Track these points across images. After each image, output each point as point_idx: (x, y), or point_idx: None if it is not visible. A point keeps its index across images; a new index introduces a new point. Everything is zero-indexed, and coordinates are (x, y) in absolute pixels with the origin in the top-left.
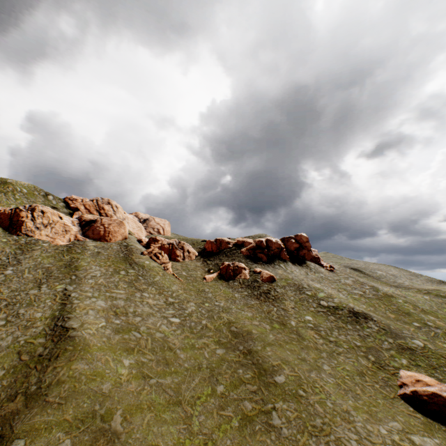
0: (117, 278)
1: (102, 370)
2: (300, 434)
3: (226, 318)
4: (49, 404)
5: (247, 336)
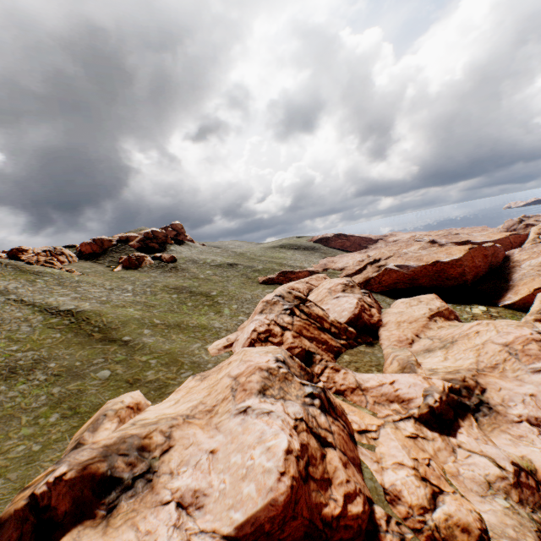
0: (42, 284)
1: (126, 314)
2: (232, 301)
3: (162, 285)
4: (117, 328)
5: (183, 287)
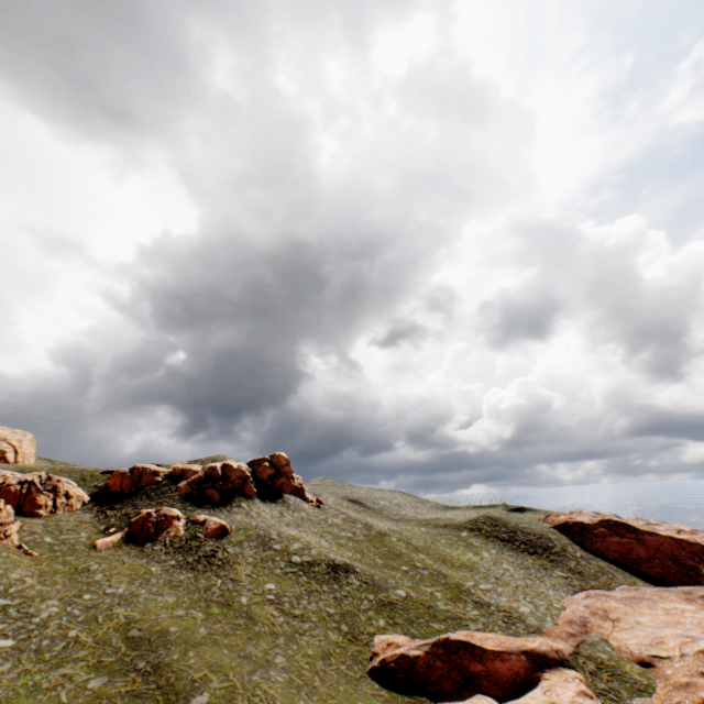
0: None
1: None
2: None
3: (124, 616)
4: None
5: (159, 639)
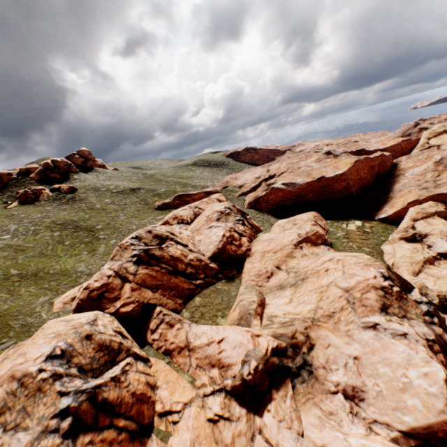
0: None
1: None
2: (113, 235)
3: (50, 221)
4: None
5: (71, 221)
